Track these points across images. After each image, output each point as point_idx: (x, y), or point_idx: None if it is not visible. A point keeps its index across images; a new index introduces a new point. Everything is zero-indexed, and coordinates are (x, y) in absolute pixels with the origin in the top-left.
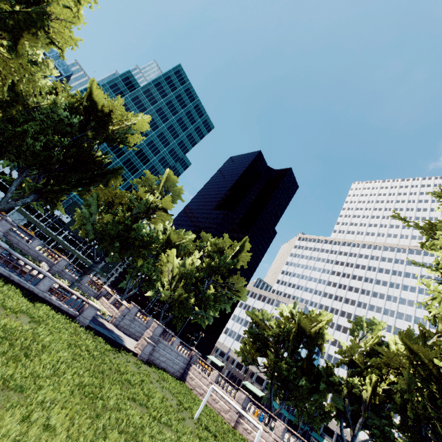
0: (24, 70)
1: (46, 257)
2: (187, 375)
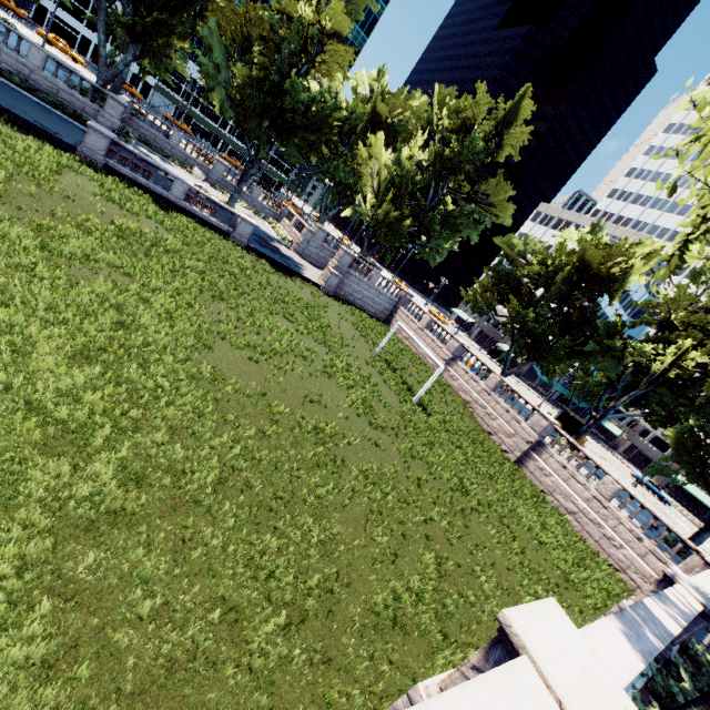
0: None
1: (197, 161)
2: (393, 318)
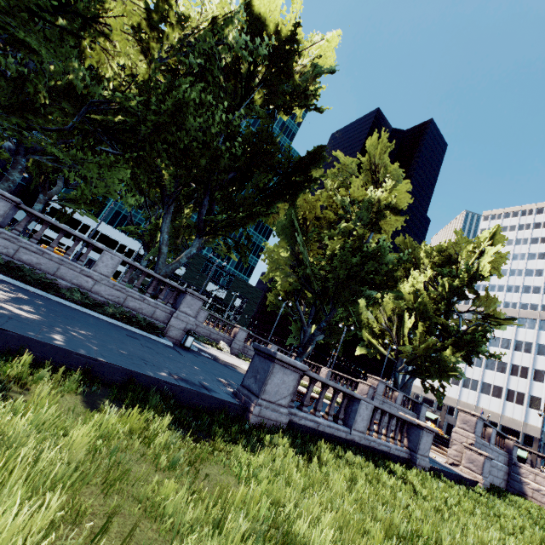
0: None
1: (219, 333)
2: (522, 484)
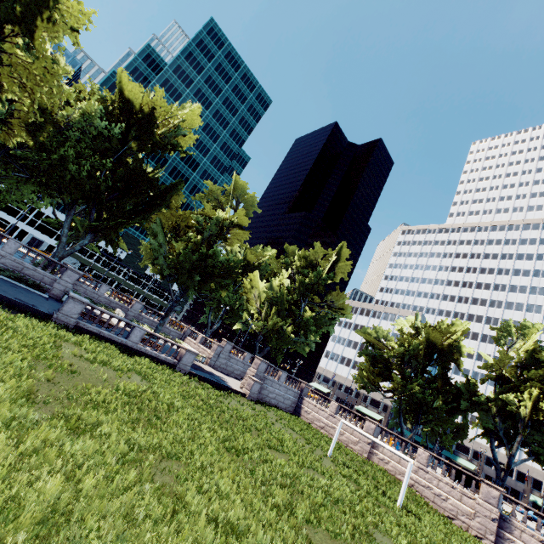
0: (50, 77)
1: (119, 303)
2: (301, 409)
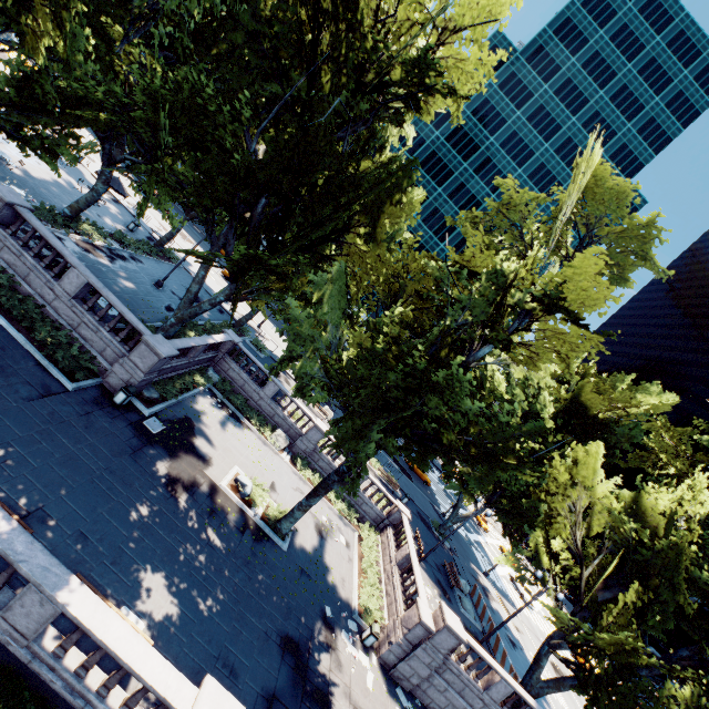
0: None
1: (287, 419)
2: None
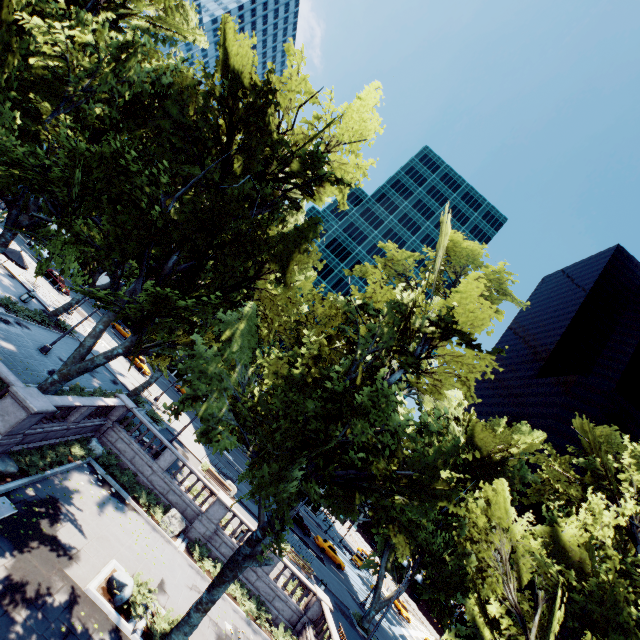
0: None
1: (184, 495)
2: None
